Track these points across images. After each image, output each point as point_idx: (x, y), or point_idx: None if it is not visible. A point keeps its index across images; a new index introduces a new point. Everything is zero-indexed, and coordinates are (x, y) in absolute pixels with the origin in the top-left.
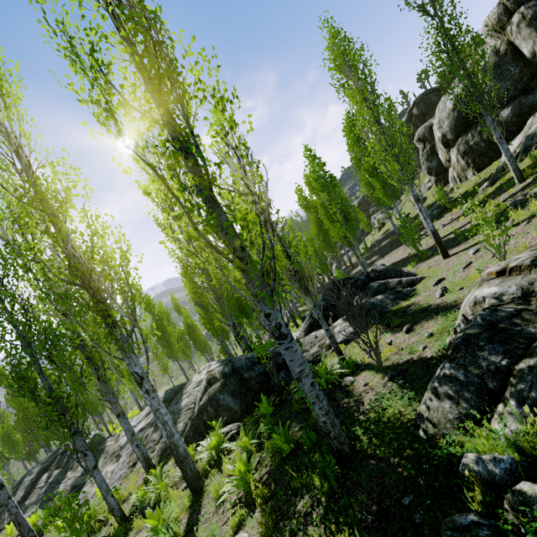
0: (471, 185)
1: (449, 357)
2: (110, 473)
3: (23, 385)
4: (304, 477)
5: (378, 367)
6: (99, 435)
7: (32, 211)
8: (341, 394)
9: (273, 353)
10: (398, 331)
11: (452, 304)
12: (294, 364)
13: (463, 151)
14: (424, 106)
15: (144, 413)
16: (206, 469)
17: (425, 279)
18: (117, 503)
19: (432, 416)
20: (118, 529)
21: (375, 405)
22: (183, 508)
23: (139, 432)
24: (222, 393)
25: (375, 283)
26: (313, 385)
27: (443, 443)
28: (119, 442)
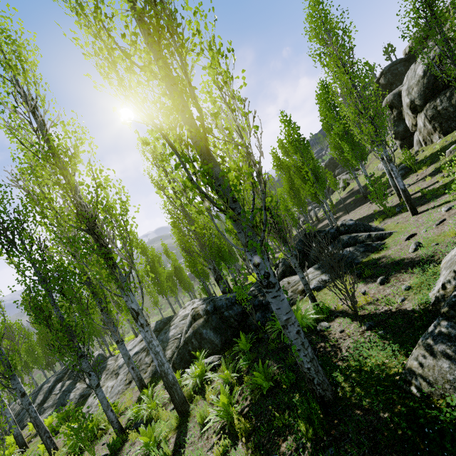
0: (437, 148)
1: (445, 314)
2: (110, 388)
3: (39, 314)
4: (286, 418)
5: (353, 316)
6: (102, 355)
7: (46, 165)
8: (317, 338)
9: (252, 297)
10: (371, 282)
11: (429, 259)
12: (281, 312)
13: (431, 116)
14: (391, 75)
15: (138, 339)
16: (191, 394)
17: (394, 234)
18: (116, 416)
19: (427, 374)
20: (116, 439)
21: (355, 353)
22: (171, 428)
23: (134, 355)
24: (205, 328)
25: (345, 236)
26: (298, 333)
27: (443, 405)
28: (118, 362)
